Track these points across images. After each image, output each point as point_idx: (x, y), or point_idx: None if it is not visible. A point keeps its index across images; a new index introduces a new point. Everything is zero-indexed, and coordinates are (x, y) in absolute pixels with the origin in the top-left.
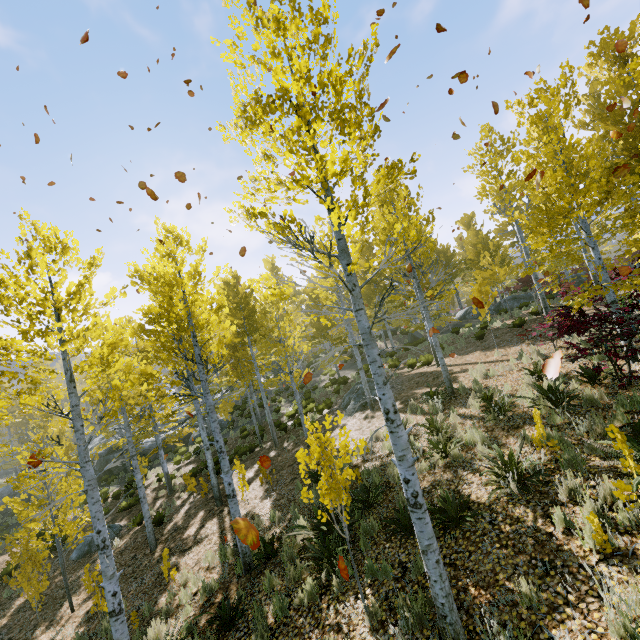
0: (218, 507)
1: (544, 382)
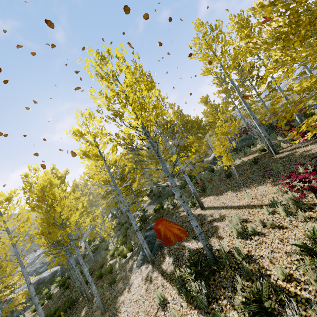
0: None
1: None
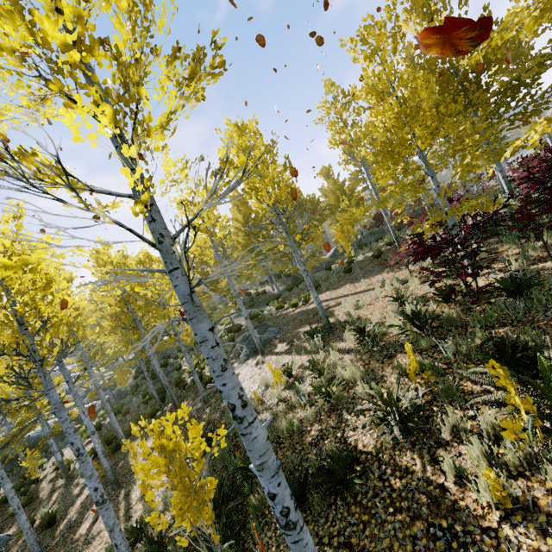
0: (115, 491)
1: (407, 307)
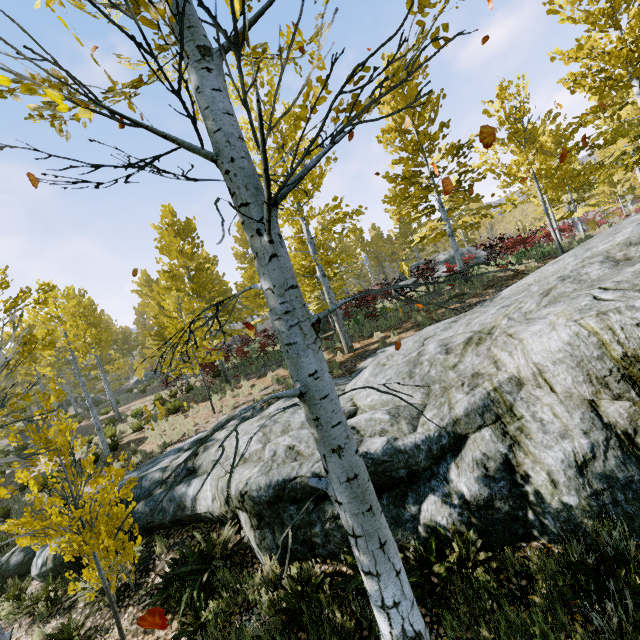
0: None
1: None
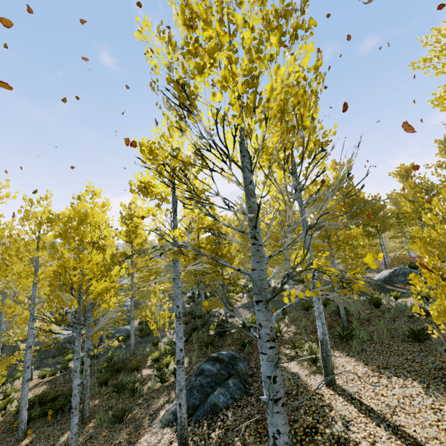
0: None
1: None
